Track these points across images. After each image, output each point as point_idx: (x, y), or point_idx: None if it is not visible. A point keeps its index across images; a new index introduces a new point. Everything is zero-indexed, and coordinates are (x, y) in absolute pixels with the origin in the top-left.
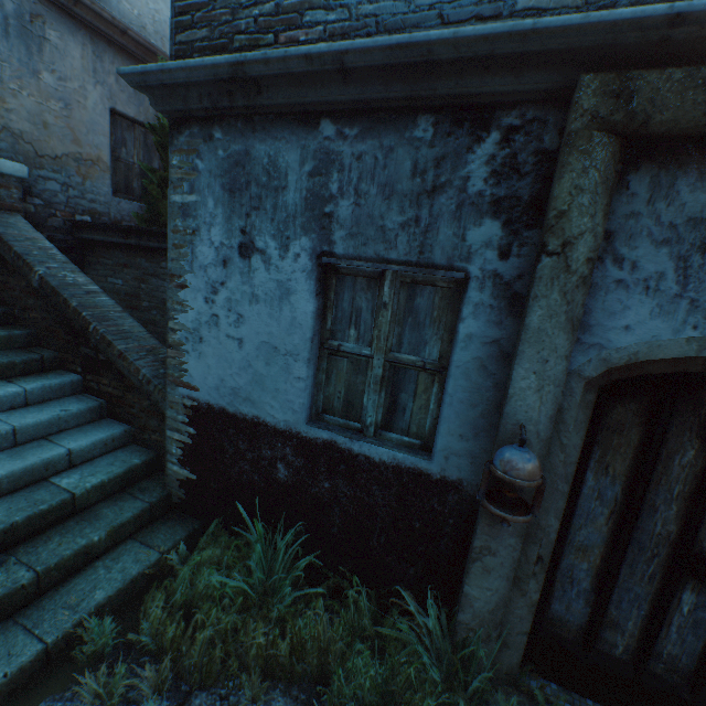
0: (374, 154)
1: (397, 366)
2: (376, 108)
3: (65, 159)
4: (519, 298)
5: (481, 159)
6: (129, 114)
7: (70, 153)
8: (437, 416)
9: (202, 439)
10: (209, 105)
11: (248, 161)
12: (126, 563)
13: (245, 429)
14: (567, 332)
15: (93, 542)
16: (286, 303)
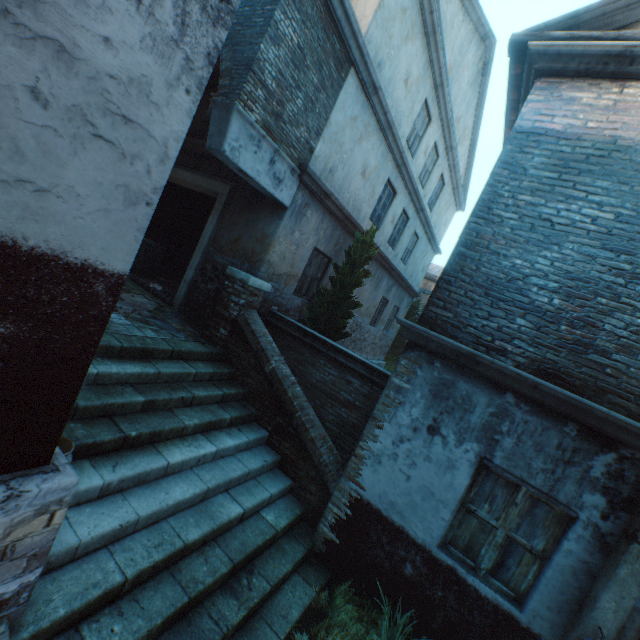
0: (535, 425)
1: (511, 540)
2: (544, 405)
3: (283, 275)
4: (607, 545)
5: (602, 461)
6: (321, 249)
7: (286, 272)
8: (531, 584)
9: (354, 520)
10: (440, 352)
11: (452, 387)
12: (300, 592)
13: (390, 530)
14: (638, 585)
15: (288, 571)
16: (449, 472)
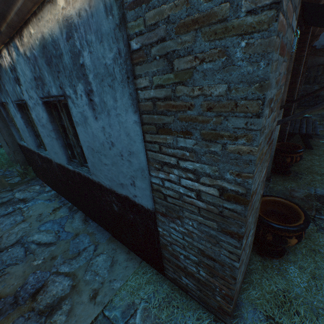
0: None
1: None
2: None
3: None
4: None
5: None
6: None
7: None
8: None
9: None
10: None
11: None
12: None
13: None
14: None
15: None
16: None
